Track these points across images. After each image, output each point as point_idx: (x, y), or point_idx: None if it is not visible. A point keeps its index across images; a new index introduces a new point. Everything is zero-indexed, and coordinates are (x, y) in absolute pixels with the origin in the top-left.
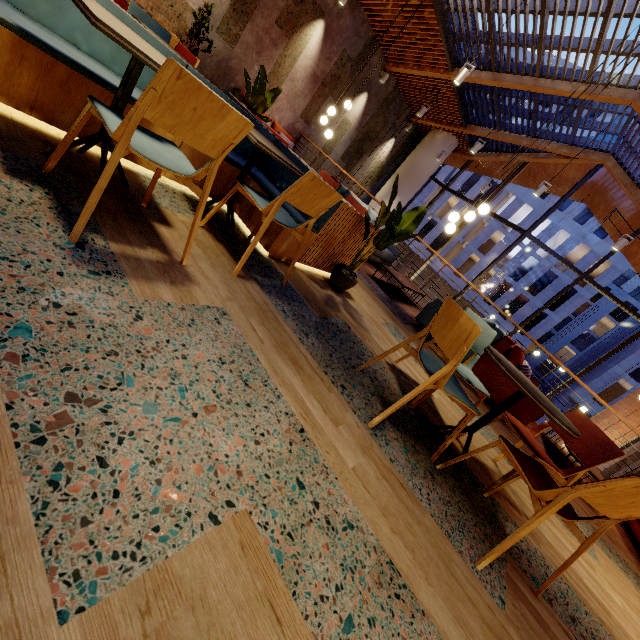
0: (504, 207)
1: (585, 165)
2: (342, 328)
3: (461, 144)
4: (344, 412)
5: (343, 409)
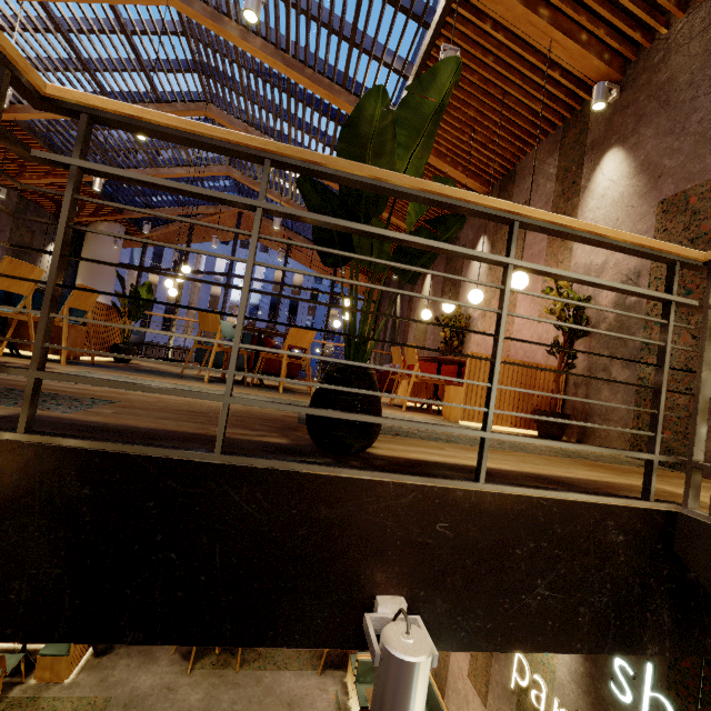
0: (204, 264)
1: (233, 215)
2: (153, 370)
3: (128, 227)
4: (189, 382)
5: (188, 381)
